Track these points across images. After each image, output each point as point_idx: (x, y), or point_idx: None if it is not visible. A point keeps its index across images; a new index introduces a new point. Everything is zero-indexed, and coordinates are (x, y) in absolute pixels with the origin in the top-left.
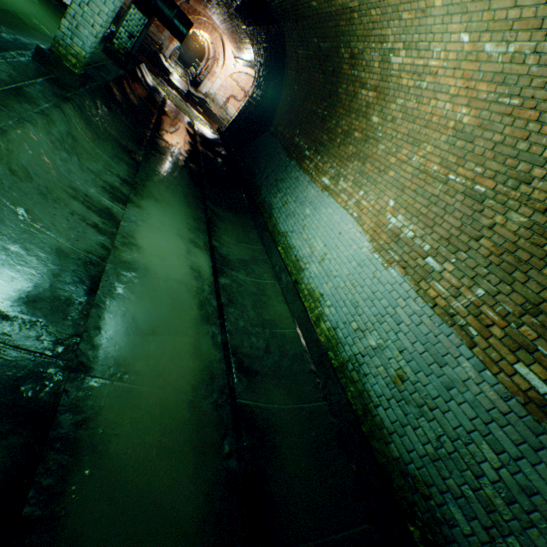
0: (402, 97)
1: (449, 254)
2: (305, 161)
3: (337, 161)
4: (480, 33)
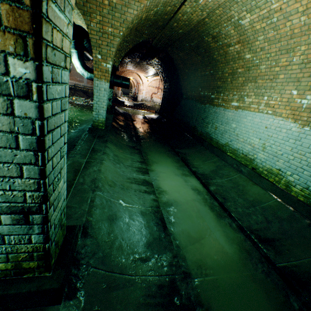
0: (261, 35)
1: None
2: (214, 100)
3: (235, 90)
4: None
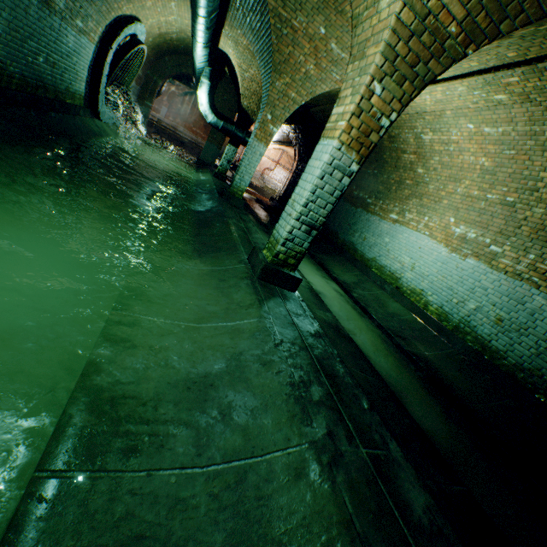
0: (437, 156)
1: (504, 240)
2: (369, 206)
3: (397, 202)
4: (479, 124)
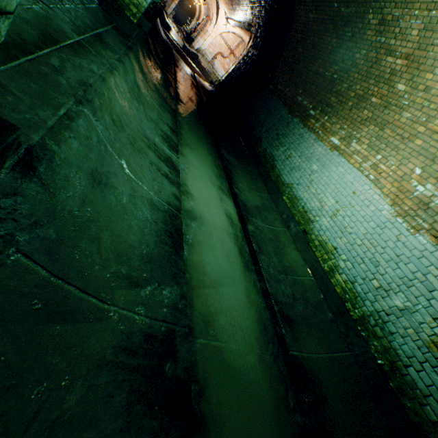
0: None
1: None
2: (310, 119)
3: (348, 124)
4: None
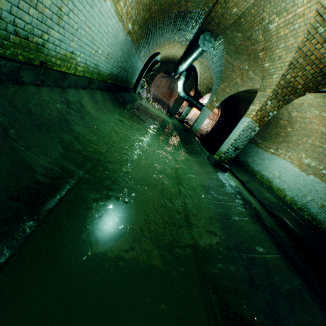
0: (298, 123)
1: None
2: (259, 144)
3: (275, 143)
4: (320, 111)
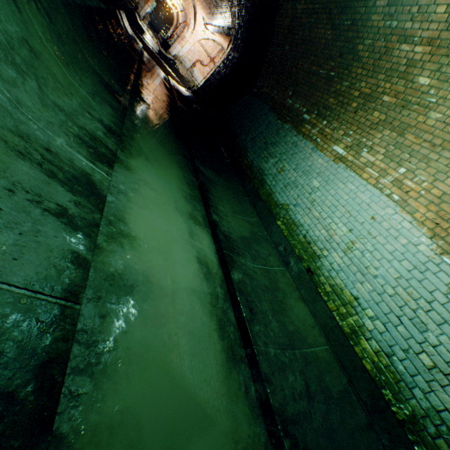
0: None
1: None
2: (304, 125)
3: (354, 129)
4: None
